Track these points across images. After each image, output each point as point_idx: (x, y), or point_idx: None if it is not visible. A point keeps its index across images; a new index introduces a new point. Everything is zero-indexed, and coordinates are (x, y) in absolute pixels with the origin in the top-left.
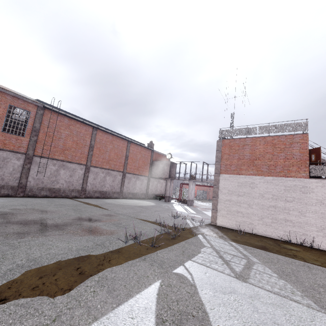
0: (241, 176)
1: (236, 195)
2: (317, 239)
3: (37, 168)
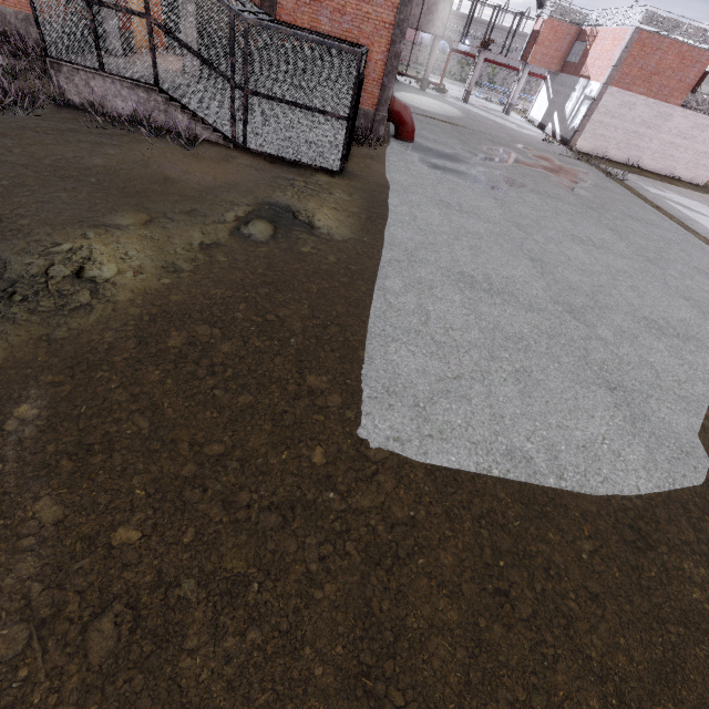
0: (629, 94)
1: (611, 117)
2: (645, 162)
3: None
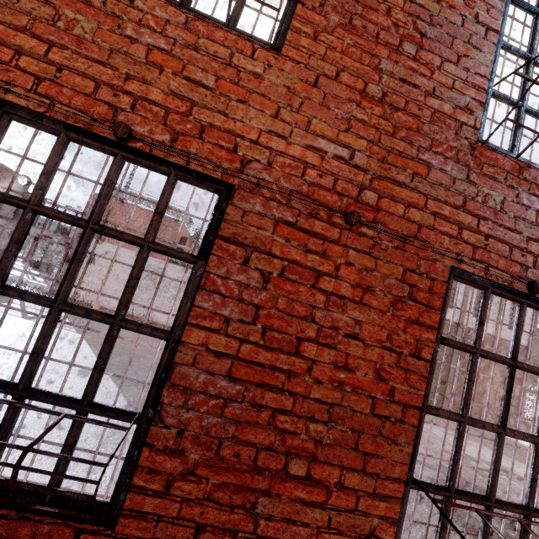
0: (110, 245)
1: (97, 265)
2: (155, 314)
3: None
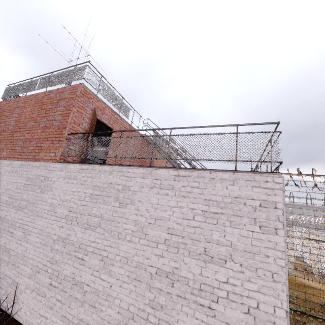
0: None
1: None
2: (24, 296)
3: None
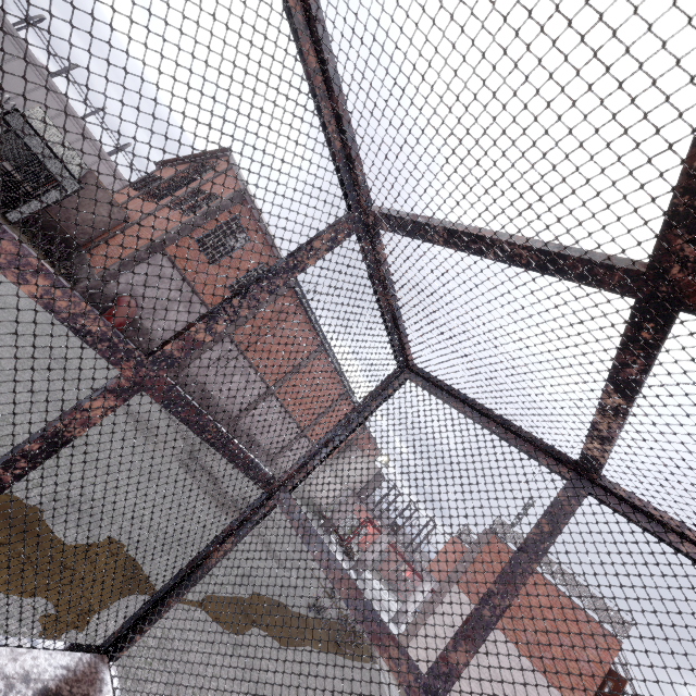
0: None
1: None
2: None
3: (217, 354)
